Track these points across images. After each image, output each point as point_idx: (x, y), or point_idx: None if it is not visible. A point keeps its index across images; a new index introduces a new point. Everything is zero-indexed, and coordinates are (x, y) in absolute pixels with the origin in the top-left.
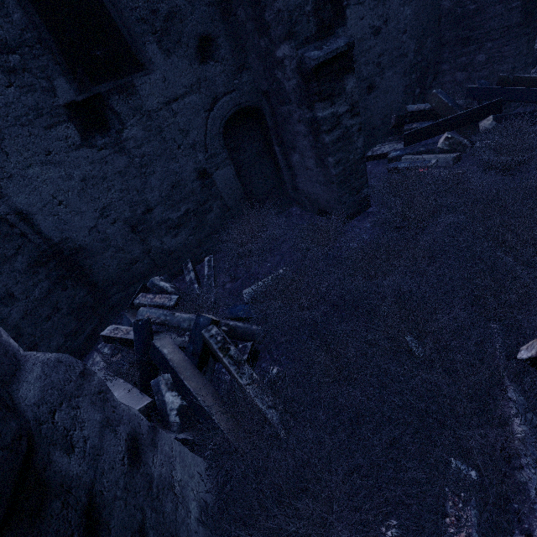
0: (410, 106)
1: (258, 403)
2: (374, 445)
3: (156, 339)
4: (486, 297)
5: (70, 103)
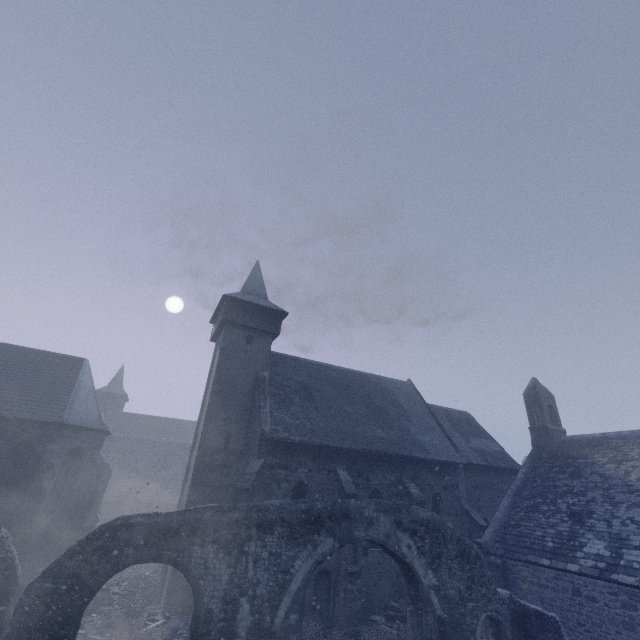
0: (393, 602)
1: None
2: None
3: None
4: None
5: None
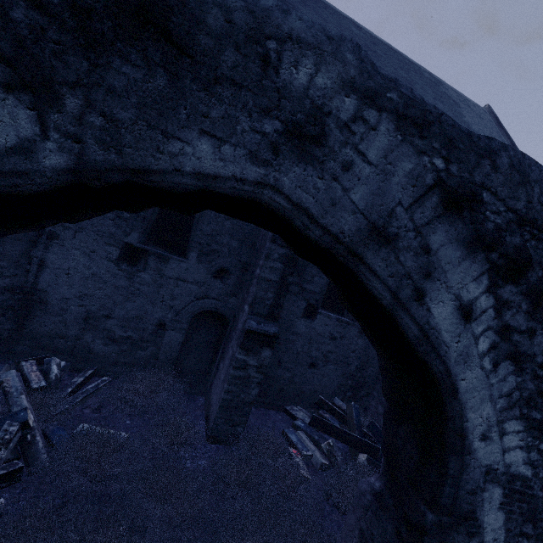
0: (338, 399)
1: None
2: None
3: None
4: None
5: (130, 243)
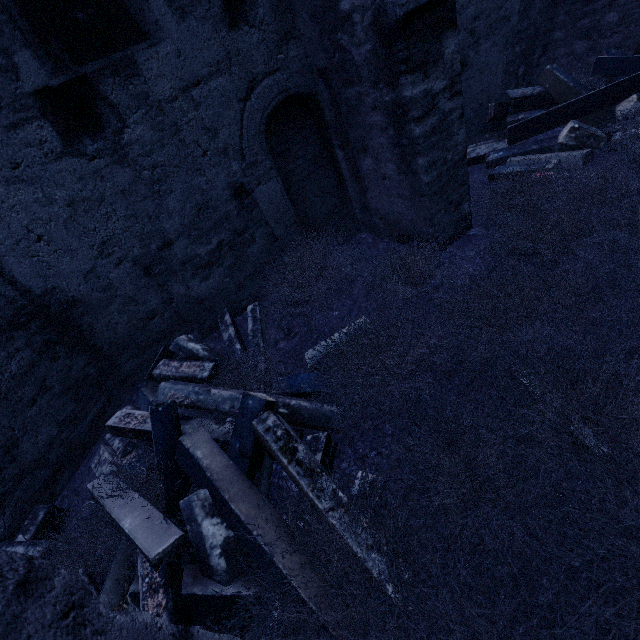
0: (513, 90)
1: (350, 542)
2: (571, 637)
3: (184, 435)
4: None
5: (41, 90)
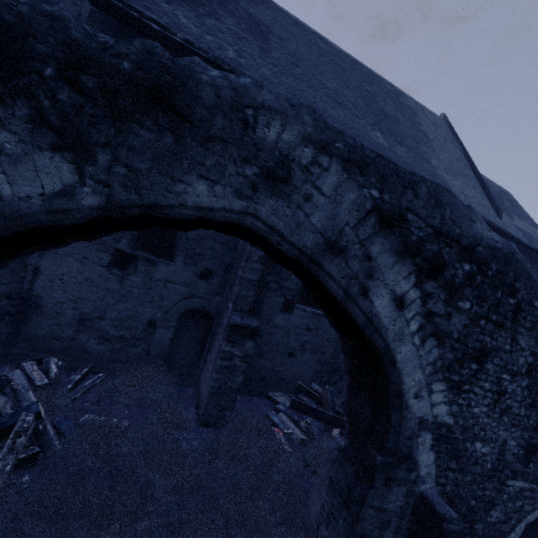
0: (315, 384)
1: None
2: None
3: None
4: (185, 536)
5: (120, 249)
